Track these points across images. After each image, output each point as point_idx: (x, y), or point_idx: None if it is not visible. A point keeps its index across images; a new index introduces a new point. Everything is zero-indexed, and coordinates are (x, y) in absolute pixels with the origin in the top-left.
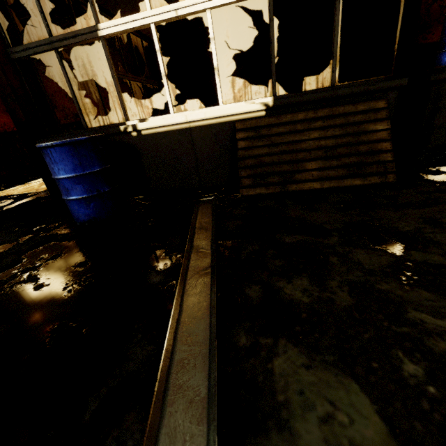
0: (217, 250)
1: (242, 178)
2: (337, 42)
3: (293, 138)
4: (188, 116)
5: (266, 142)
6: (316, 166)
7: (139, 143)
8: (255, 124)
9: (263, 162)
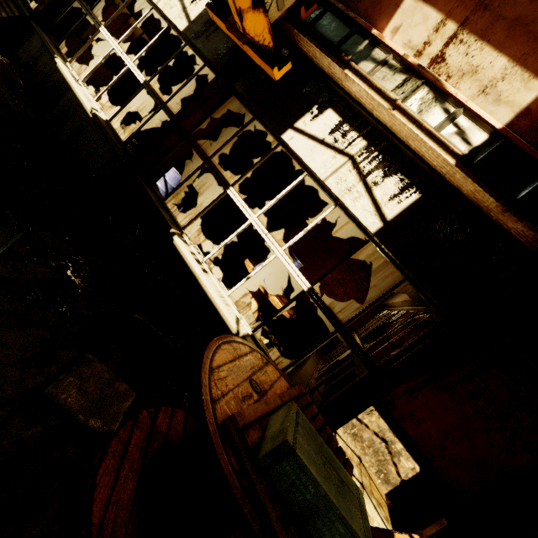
0: None
1: None
2: None
3: None
4: None
5: None
6: None
7: None
8: None
9: None
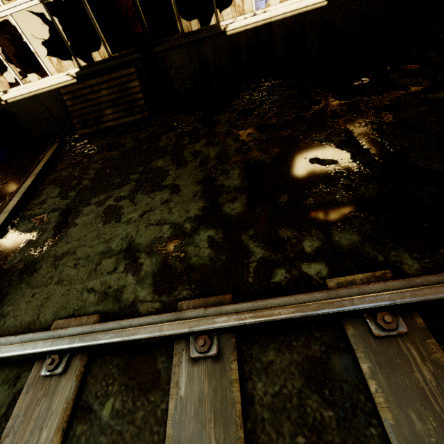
0: (51, 165)
1: (76, 124)
2: (98, 30)
3: (94, 96)
4: (30, 88)
5: (81, 100)
6: (110, 112)
7: (9, 109)
8: (71, 89)
9: (83, 113)
